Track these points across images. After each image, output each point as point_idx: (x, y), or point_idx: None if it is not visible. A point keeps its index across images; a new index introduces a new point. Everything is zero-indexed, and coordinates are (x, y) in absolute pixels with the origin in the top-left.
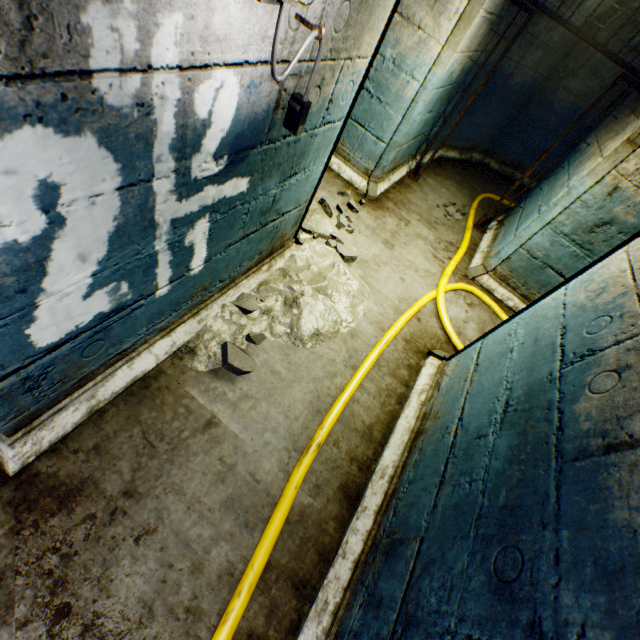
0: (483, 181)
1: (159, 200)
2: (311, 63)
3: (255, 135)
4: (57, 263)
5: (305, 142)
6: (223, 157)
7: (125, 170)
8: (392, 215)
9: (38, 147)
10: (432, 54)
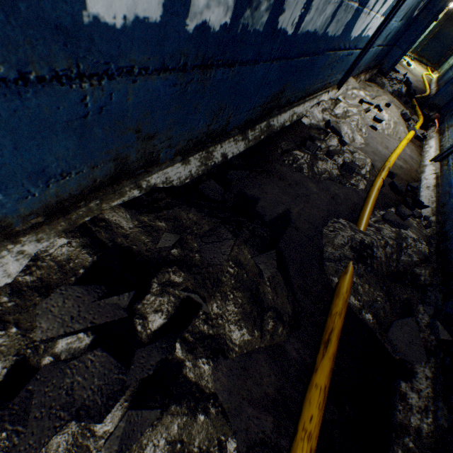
0: (425, 66)
1: None
2: None
3: None
4: None
5: None
6: None
7: None
8: None
9: None
10: None
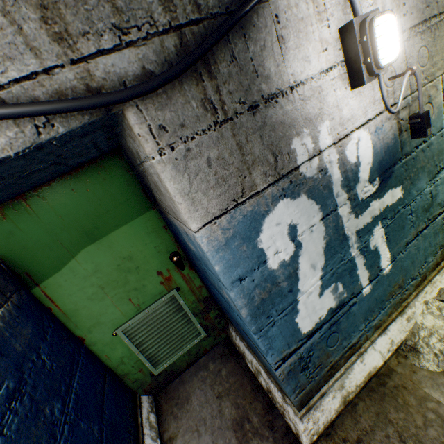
0: None
1: (343, 220)
2: (412, 94)
3: (391, 156)
4: (301, 271)
5: (436, 142)
6: (374, 179)
7: (321, 207)
8: None
9: (285, 209)
10: None
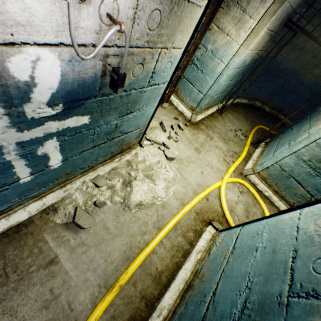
0: (260, 118)
1: None
2: (131, 48)
3: (87, 91)
4: None
5: (136, 95)
6: (58, 104)
7: None
8: (203, 133)
9: None
10: (233, 49)
